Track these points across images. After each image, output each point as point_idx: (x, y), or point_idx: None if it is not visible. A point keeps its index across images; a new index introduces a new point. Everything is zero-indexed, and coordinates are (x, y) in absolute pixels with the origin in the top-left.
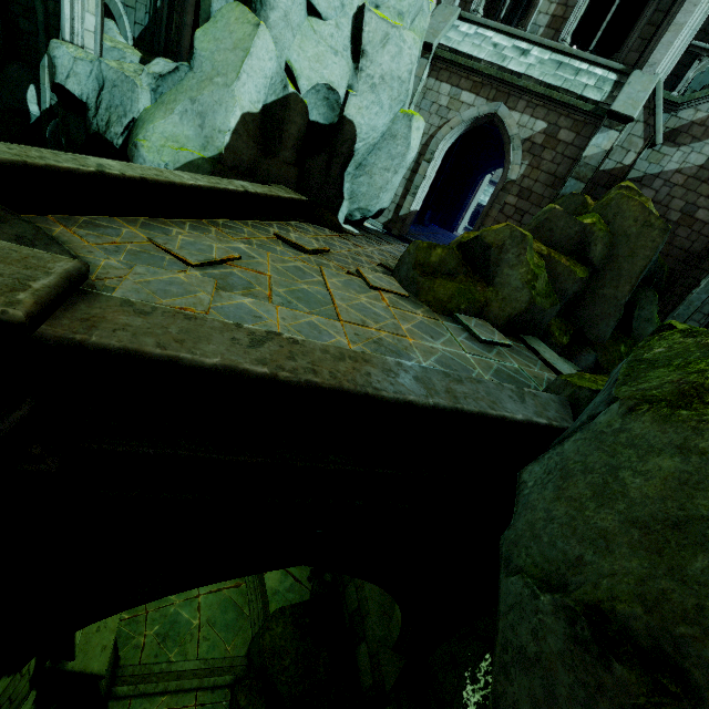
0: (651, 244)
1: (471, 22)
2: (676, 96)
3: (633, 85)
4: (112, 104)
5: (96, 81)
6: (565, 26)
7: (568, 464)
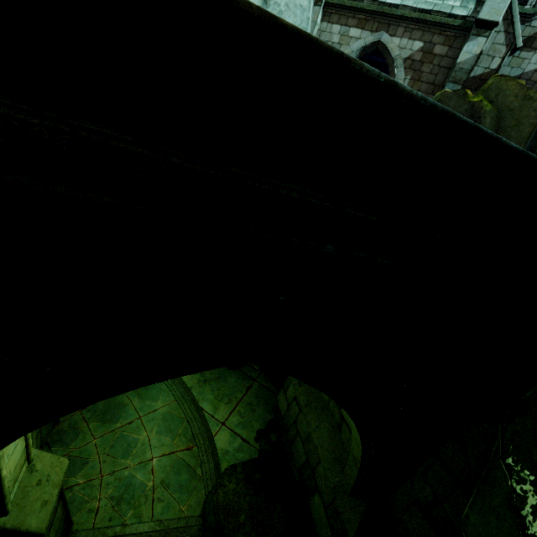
0: (534, 113)
1: None
2: (528, 9)
3: None
4: None
5: None
6: None
7: None
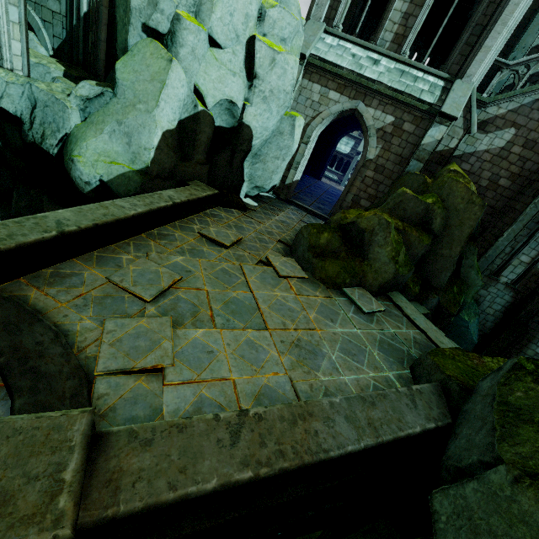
0: (474, 216)
1: (334, 35)
2: (485, 97)
3: (456, 92)
4: (45, 121)
5: (29, 100)
6: (405, 42)
7: (474, 518)
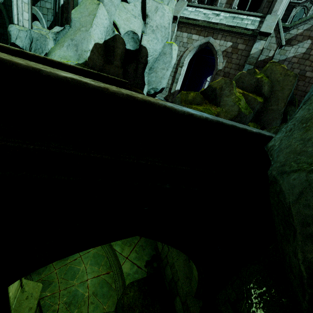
0: (290, 83)
1: (193, 6)
2: (287, 24)
3: (268, 20)
4: (36, 48)
5: (29, 39)
6: (234, 1)
7: (305, 117)
